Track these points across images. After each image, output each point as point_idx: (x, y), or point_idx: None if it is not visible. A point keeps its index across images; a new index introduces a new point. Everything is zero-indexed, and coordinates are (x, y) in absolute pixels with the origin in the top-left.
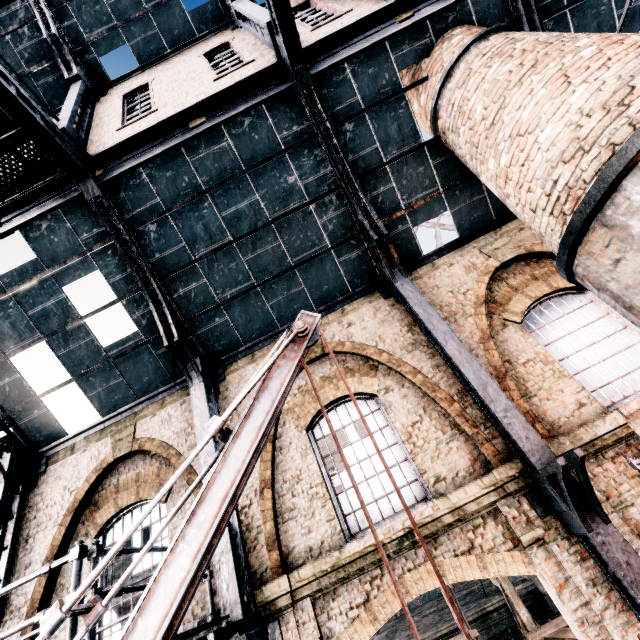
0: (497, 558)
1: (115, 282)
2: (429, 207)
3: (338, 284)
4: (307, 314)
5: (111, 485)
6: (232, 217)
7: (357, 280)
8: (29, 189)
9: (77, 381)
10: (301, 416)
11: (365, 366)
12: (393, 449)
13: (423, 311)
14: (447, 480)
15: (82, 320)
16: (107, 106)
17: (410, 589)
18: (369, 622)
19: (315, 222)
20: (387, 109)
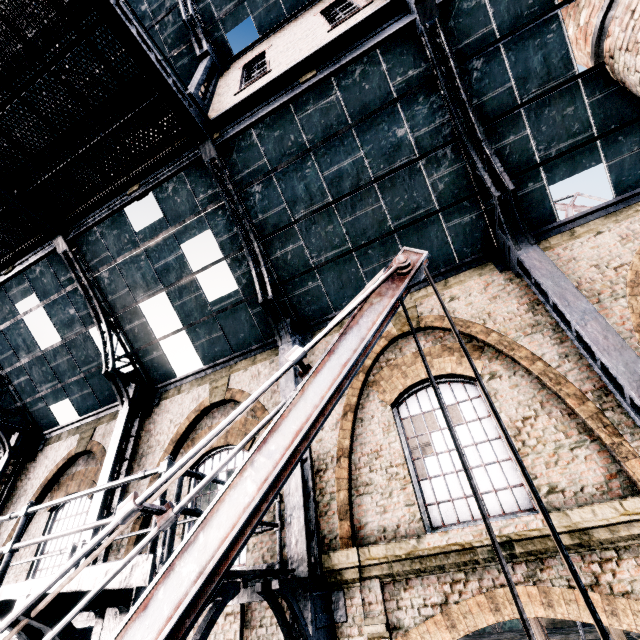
0: (635, 607)
1: (222, 241)
2: (575, 159)
3: (443, 253)
4: (410, 251)
5: (206, 426)
6: (334, 177)
7: (467, 249)
8: (161, 154)
9: (187, 330)
10: (387, 390)
11: (467, 346)
12: (494, 444)
13: (554, 284)
14: (566, 493)
15: (194, 275)
16: (229, 78)
17: (501, 607)
18: (445, 627)
19: (423, 181)
20: (530, 36)
